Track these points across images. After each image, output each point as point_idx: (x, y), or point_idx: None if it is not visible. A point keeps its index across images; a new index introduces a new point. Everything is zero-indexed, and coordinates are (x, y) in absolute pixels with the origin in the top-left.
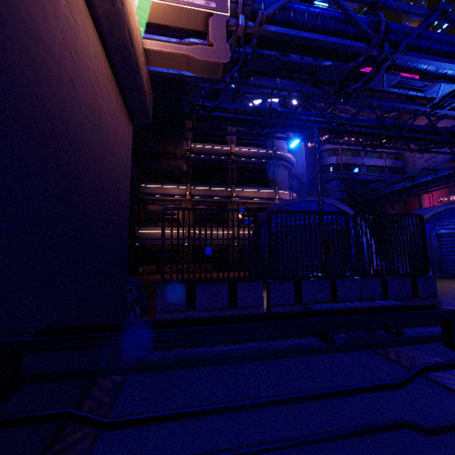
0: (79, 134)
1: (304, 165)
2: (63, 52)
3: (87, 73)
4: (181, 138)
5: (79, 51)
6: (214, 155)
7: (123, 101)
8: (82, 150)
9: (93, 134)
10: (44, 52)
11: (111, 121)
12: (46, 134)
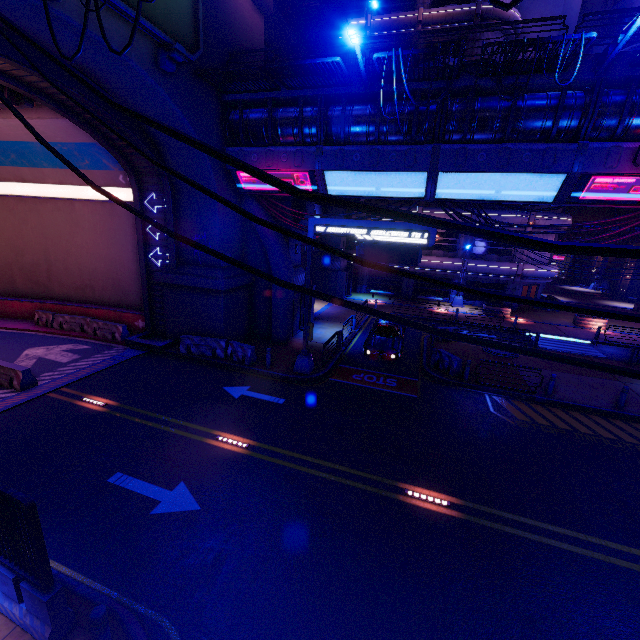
0: (239, 26)
1: (573, 19)
2: (233, 5)
3: (240, 6)
4: (338, 15)
5: (237, 1)
6: (397, 29)
7: (256, 8)
8: (240, 31)
9: (243, 26)
10: (230, 8)
11: (250, 19)
12: (232, 27)
